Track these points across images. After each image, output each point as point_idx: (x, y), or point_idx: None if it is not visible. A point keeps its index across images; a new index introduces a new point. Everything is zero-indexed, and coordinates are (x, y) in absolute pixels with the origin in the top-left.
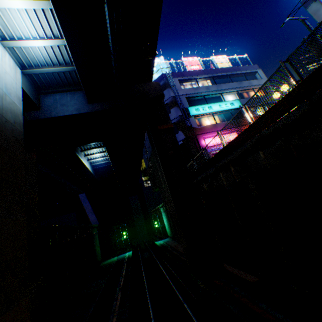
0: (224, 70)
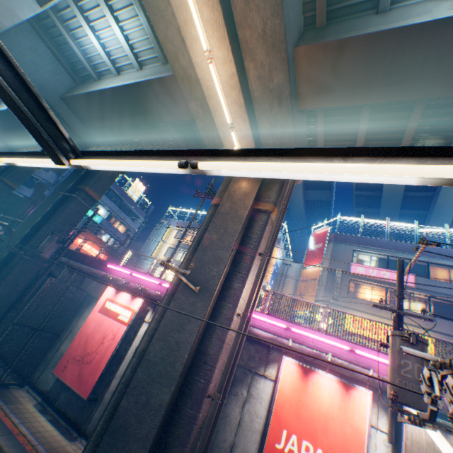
0: (125, 194)
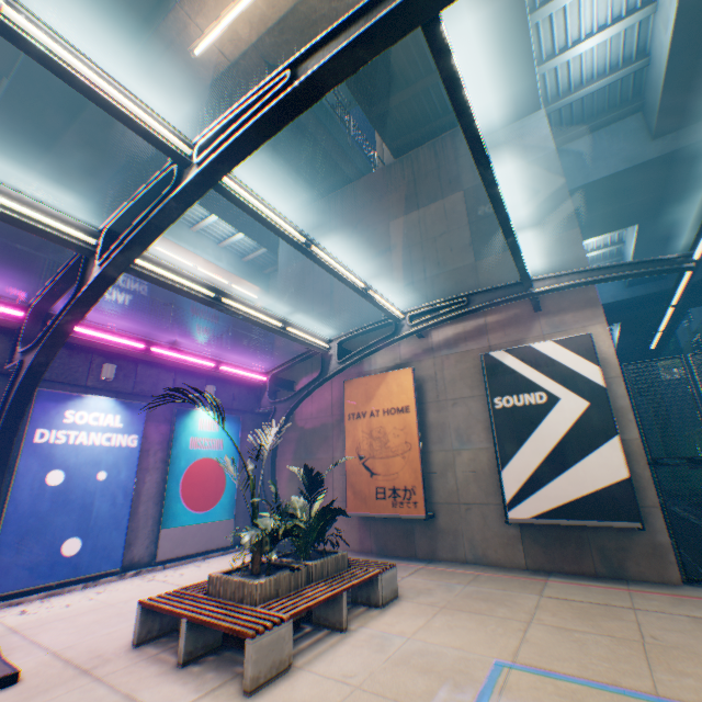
0: None
